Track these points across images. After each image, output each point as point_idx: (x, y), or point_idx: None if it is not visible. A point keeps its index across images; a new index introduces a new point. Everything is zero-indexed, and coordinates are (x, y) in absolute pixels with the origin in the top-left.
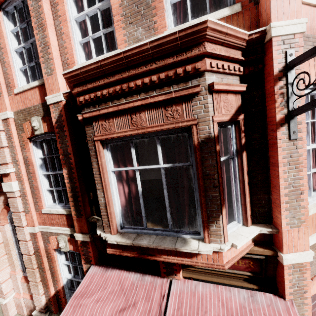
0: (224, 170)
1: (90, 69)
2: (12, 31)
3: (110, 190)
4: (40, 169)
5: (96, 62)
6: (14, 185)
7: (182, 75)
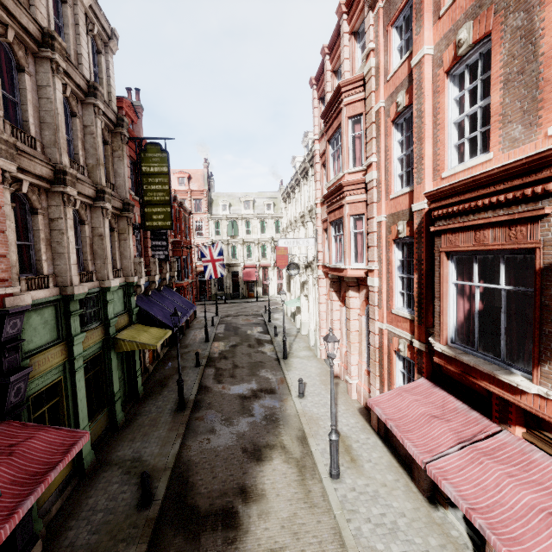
0: None
1: (444, 190)
2: (398, 141)
3: (447, 302)
4: (397, 270)
5: (449, 185)
6: (375, 281)
7: (530, 196)
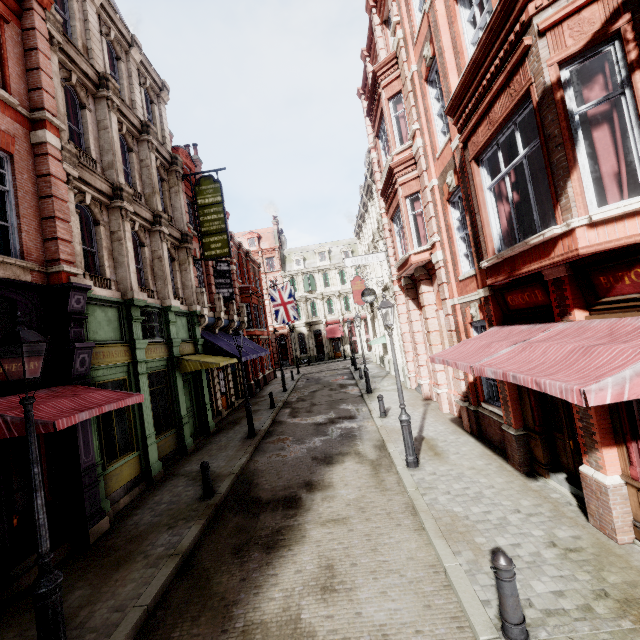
0: (614, 120)
1: (457, 93)
2: (435, 97)
3: (487, 212)
4: (457, 231)
5: (458, 85)
6: (438, 255)
7: (514, 41)
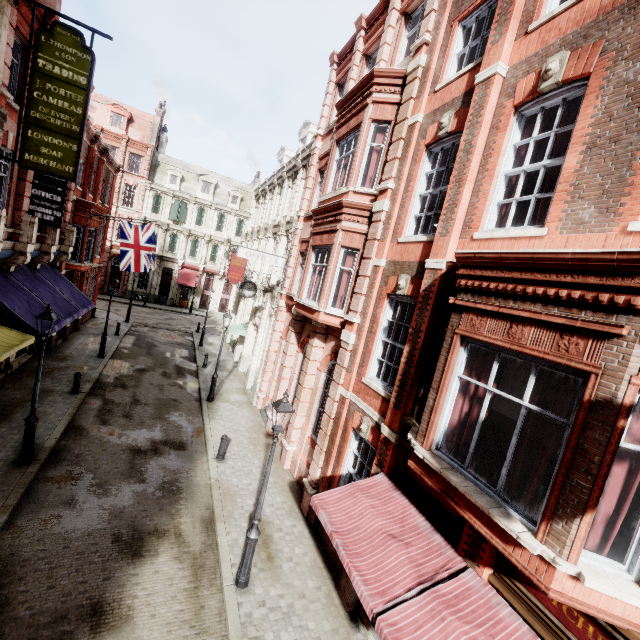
0: (639, 471)
1: (486, 257)
2: (426, 173)
3: (445, 397)
4: (382, 332)
5: (495, 253)
6: (352, 337)
7: (604, 304)
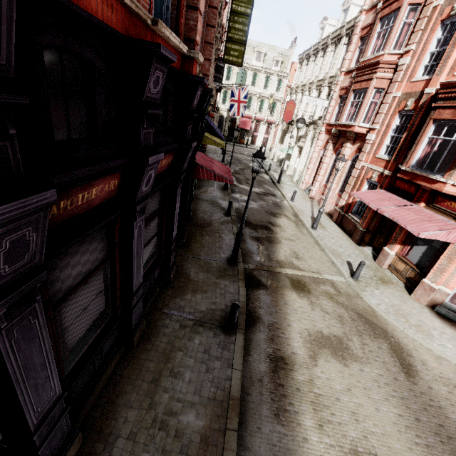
0: None
1: (453, 83)
2: (437, 38)
3: (420, 146)
4: (391, 131)
5: None
6: (373, 137)
7: None
